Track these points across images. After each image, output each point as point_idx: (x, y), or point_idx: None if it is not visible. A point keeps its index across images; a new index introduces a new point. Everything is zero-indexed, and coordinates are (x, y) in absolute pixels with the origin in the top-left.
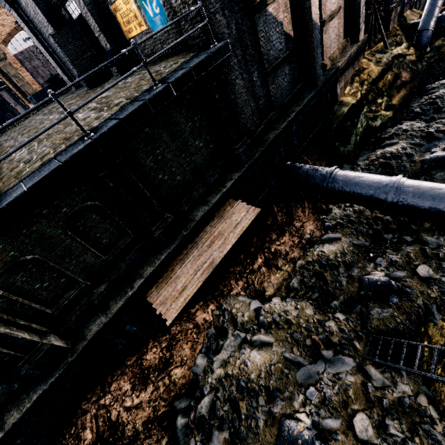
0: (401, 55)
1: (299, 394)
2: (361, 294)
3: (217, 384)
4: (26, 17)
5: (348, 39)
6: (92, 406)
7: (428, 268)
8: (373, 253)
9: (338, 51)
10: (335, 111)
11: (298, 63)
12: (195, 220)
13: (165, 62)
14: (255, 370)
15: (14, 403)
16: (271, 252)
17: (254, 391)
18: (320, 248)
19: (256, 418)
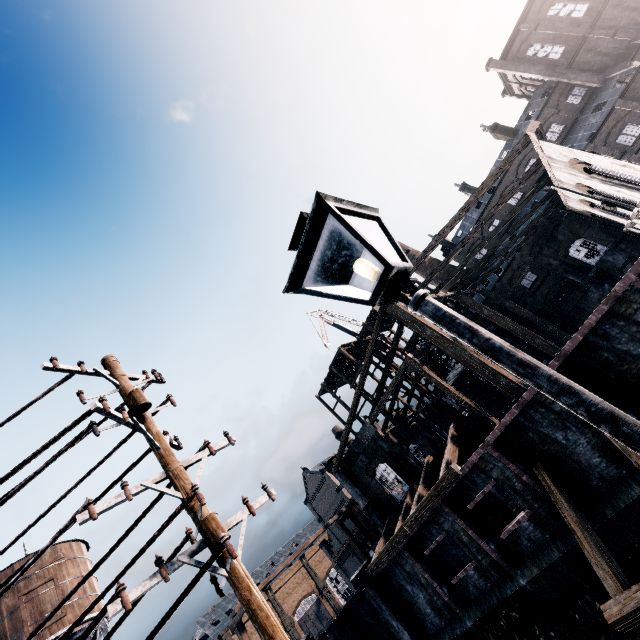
0: None
1: None
2: None
3: None
4: (345, 569)
5: None
6: None
7: None
8: None
9: None
10: None
11: None
12: None
13: None
14: None
15: None
16: None
17: None
18: None
19: None
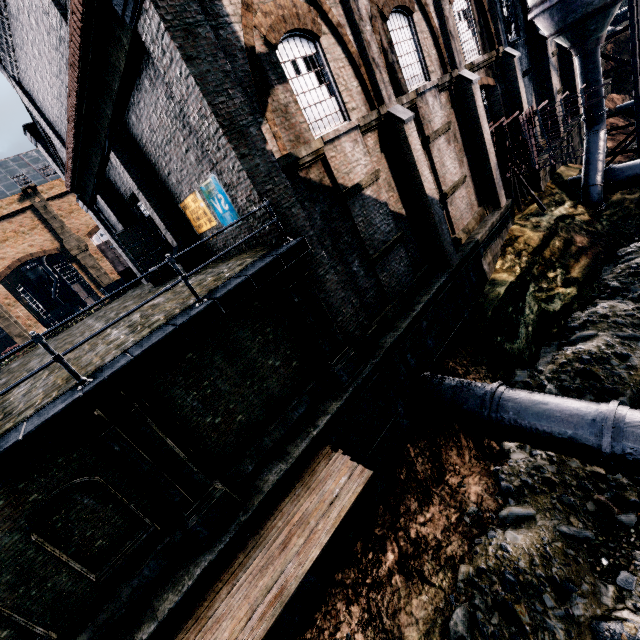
0: (567, 216)
1: None
2: None
3: None
4: (102, 216)
5: (486, 206)
6: None
7: None
8: (606, 557)
9: (474, 221)
10: (486, 293)
11: (418, 242)
12: (263, 492)
13: (235, 259)
14: None
15: None
16: (410, 538)
17: None
18: (499, 539)
19: None
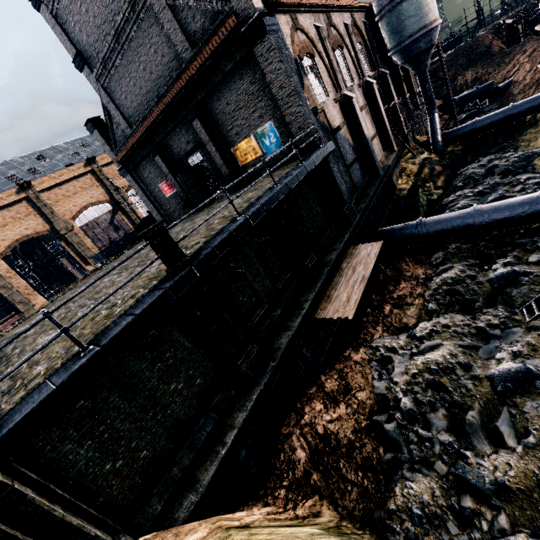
0: (427, 158)
1: (490, 361)
2: (496, 287)
3: (408, 387)
4: (138, 178)
5: (387, 151)
6: (294, 428)
7: (536, 255)
8: (486, 266)
9: (383, 158)
10: (398, 195)
11: (362, 164)
12: (333, 260)
13: (281, 167)
14: (439, 357)
15: (232, 412)
16: (395, 298)
17: (448, 368)
18: (440, 277)
19: (463, 386)
